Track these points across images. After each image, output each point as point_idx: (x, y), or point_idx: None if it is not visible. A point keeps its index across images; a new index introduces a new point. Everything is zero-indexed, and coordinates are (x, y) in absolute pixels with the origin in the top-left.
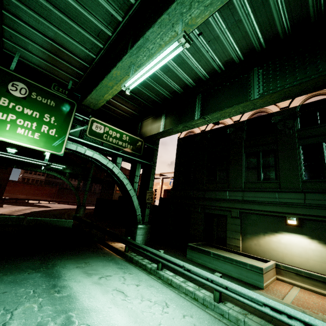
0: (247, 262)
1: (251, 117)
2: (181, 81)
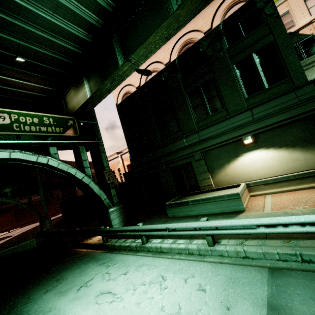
0: (223, 194)
1: (180, 53)
2: (83, 21)
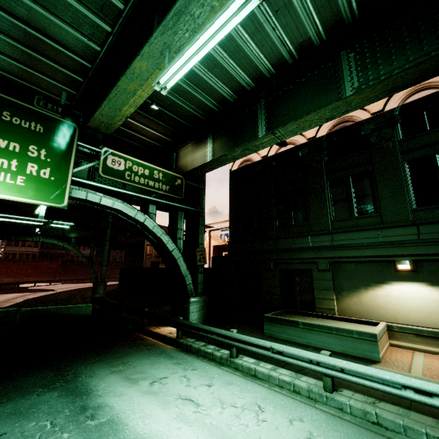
0: (352, 329)
1: (331, 130)
2: (234, 82)
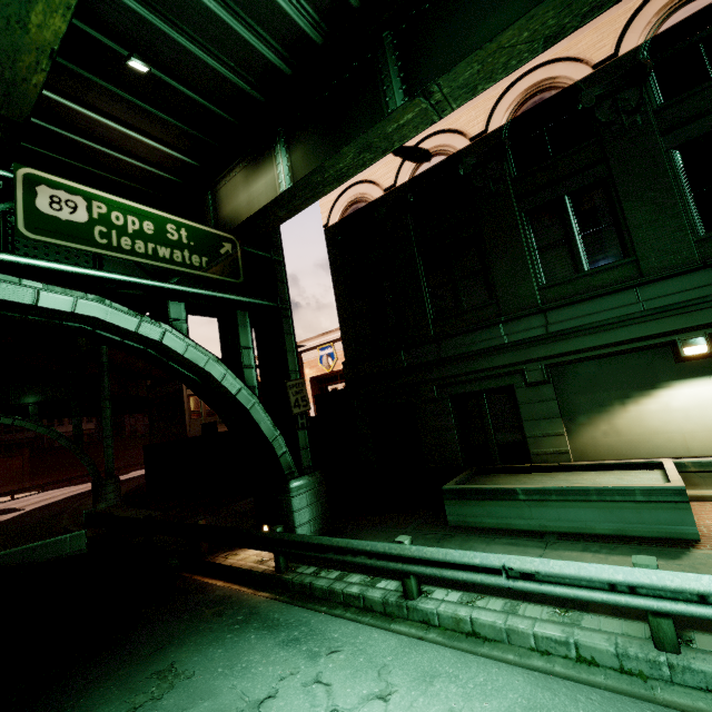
0: (631, 485)
1: (517, 113)
2: None
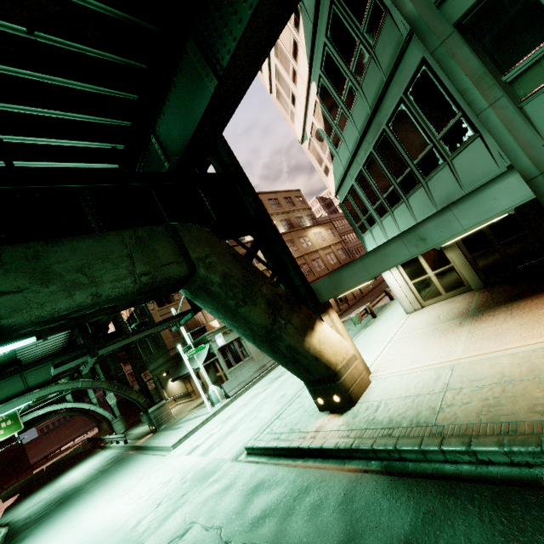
0: None
1: (130, 314)
2: (59, 344)
